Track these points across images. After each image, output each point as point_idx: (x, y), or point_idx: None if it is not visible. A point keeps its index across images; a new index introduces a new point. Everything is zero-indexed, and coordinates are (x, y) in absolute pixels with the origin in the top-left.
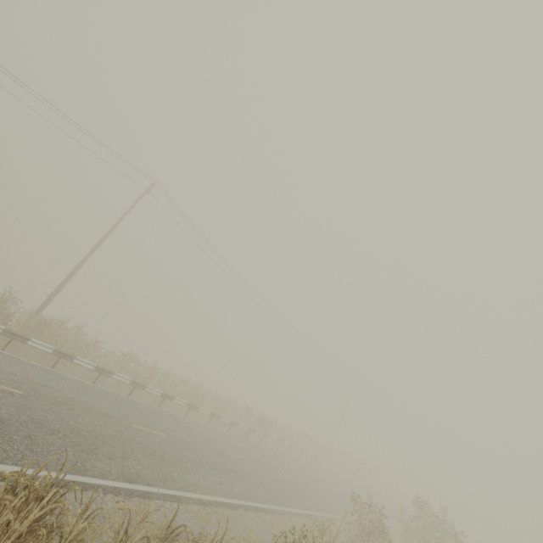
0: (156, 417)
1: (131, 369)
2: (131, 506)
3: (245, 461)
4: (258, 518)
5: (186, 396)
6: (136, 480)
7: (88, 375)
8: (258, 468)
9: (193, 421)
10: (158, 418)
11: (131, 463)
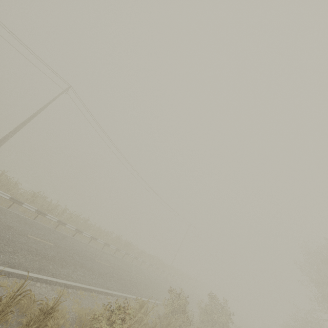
0: (49, 234)
1: (40, 204)
2: (5, 282)
3: (107, 266)
4: (106, 299)
5: (77, 225)
6: (17, 267)
7: (6, 203)
8: (115, 271)
9: (78, 240)
10: (51, 234)
11: (17, 257)
